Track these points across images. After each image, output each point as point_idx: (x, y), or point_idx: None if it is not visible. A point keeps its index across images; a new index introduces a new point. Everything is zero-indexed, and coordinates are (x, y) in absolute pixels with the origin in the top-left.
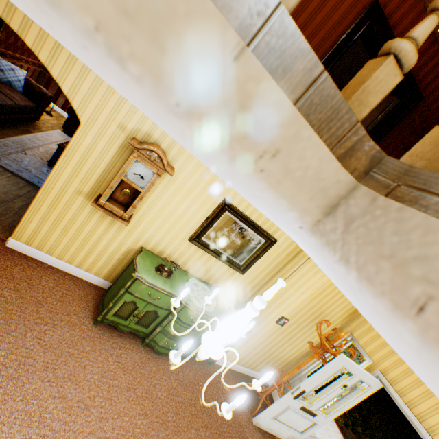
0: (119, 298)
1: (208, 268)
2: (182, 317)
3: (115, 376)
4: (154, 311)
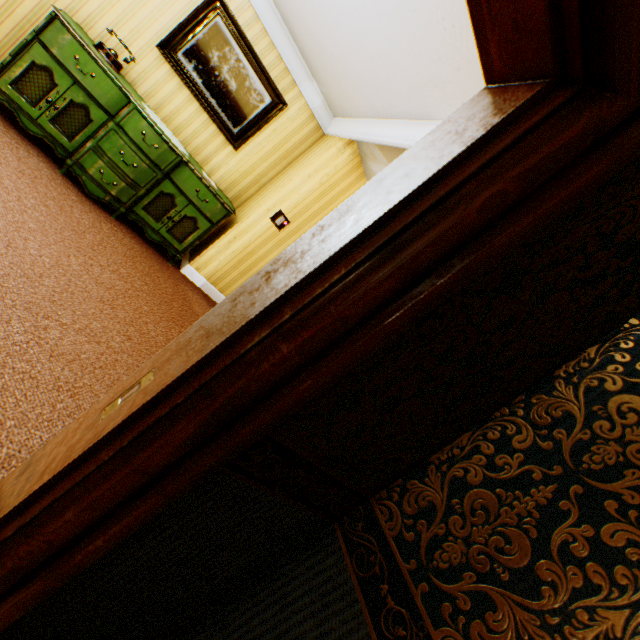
0: (23, 52)
1: (185, 121)
2: (129, 129)
3: (1, 151)
4: (85, 110)
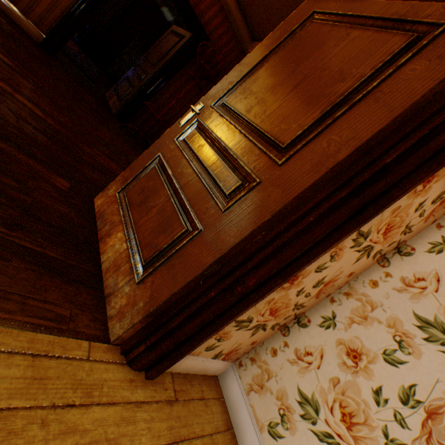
0: None
1: None
2: None
3: None
4: None
